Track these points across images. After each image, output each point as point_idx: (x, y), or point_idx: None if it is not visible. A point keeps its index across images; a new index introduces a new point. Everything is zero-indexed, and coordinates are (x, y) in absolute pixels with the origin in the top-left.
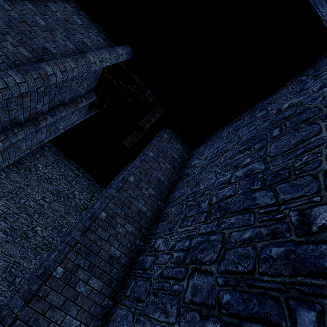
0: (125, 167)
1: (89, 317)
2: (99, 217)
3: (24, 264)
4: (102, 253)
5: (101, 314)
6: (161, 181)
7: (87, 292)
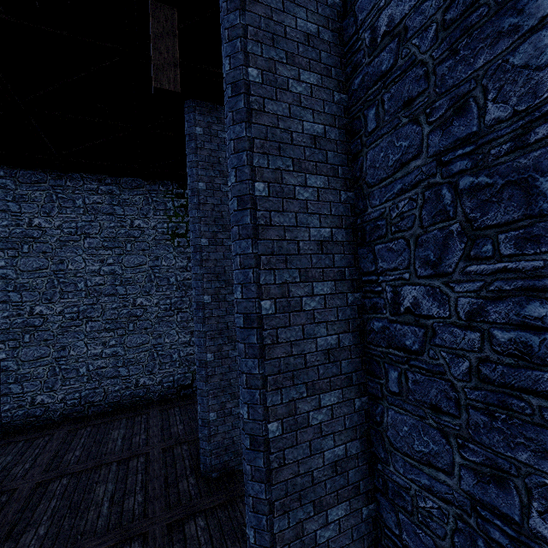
0: (187, 129)
1: (350, 432)
2: (263, 315)
3: (167, 341)
4: (311, 359)
5: (362, 418)
6: (320, 139)
7: (328, 415)
